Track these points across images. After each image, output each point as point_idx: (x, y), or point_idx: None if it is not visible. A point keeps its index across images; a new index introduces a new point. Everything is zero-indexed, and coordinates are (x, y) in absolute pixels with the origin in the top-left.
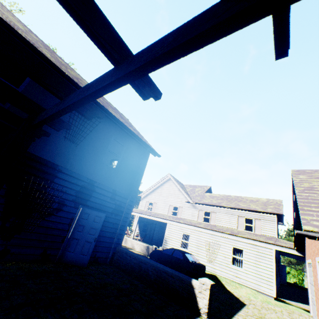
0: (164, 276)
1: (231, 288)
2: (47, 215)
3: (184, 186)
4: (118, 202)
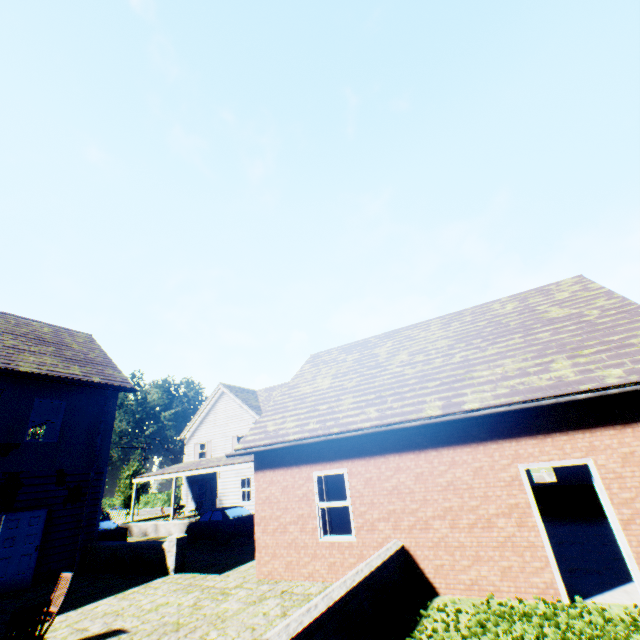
0: (140, 553)
1: None
2: None
3: (256, 393)
4: (74, 483)
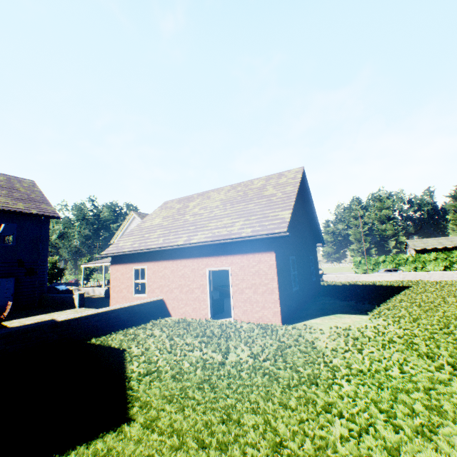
0: (65, 299)
1: None
2: None
3: None
4: (29, 266)
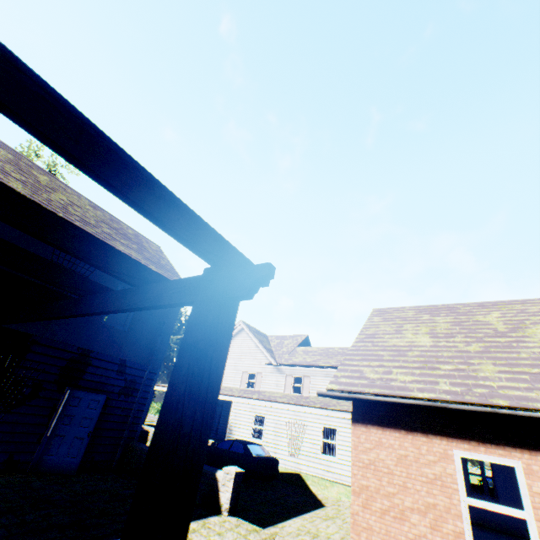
0: None
1: (317, 489)
2: (14, 405)
3: (268, 338)
4: (131, 376)
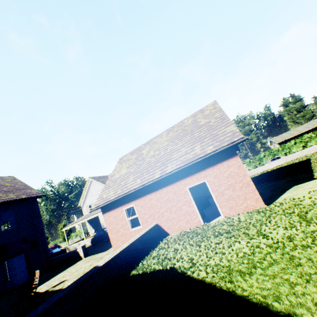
0: (69, 256)
1: None
2: None
3: (107, 177)
4: (32, 240)
